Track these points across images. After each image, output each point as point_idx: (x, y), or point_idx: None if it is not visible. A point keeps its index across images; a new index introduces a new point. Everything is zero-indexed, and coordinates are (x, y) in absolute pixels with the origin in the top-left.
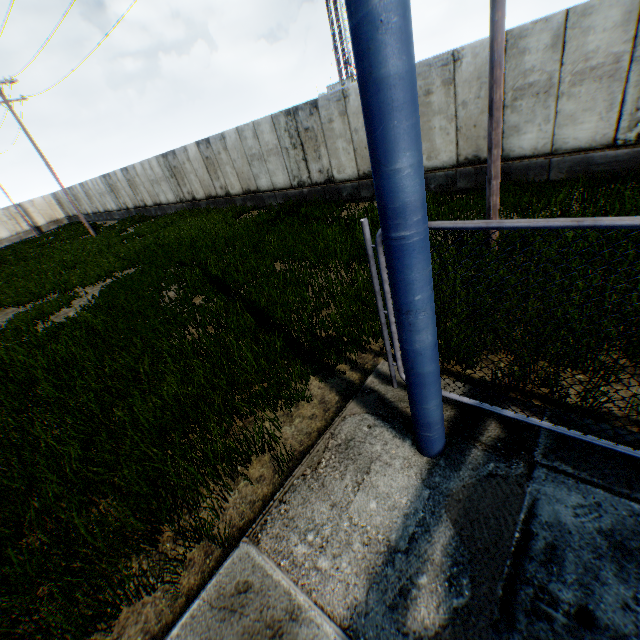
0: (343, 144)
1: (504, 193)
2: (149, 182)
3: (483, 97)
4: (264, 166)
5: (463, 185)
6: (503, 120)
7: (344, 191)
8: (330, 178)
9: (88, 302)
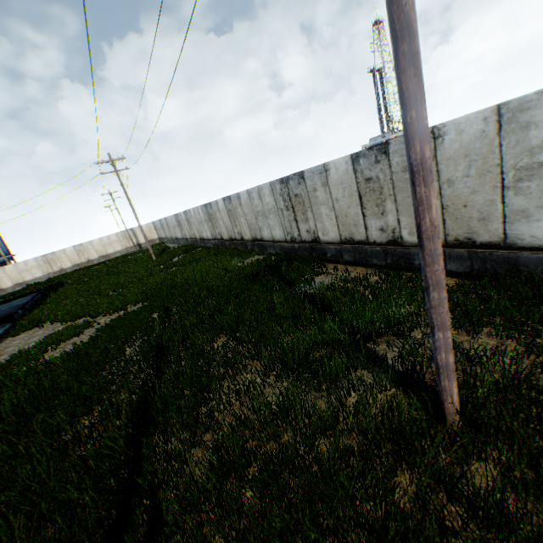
0: (326, 210)
1: (507, 293)
2: (197, 222)
3: (473, 175)
4: (266, 221)
5: (454, 267)
6: (503, 202)
7: (328, 252)
8: (316, 238)
9: (92, 334)
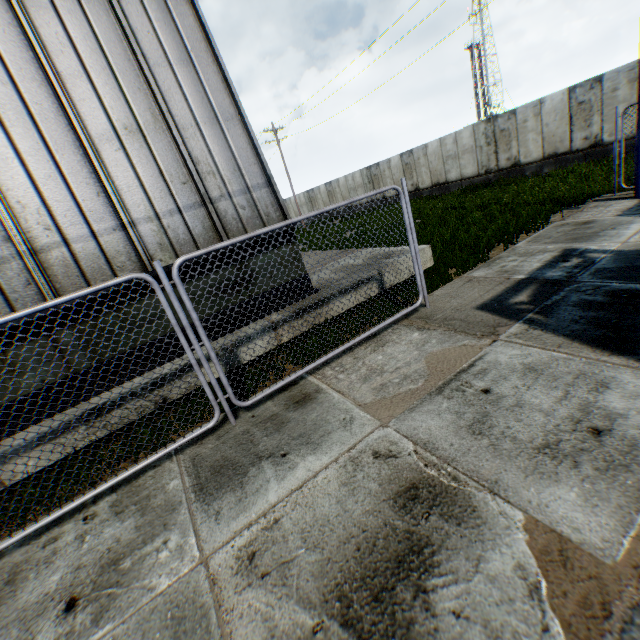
0: (532, 136)
1: None
2: (347, 190)
3: None
4: (457, 163)
5: None
6: None
7: (527, 171)
8: (515, 163)
9: None
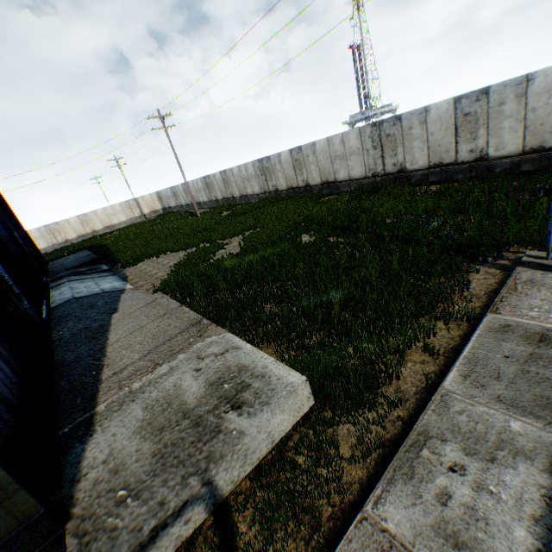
0: (418, 144)
1: None
2: (241, 180)
3: (550, 104)
4: (345, 163)
5: (526, 168)
6: None
7: (413, 178)
8: (402, 169)
9: (235, 247)
